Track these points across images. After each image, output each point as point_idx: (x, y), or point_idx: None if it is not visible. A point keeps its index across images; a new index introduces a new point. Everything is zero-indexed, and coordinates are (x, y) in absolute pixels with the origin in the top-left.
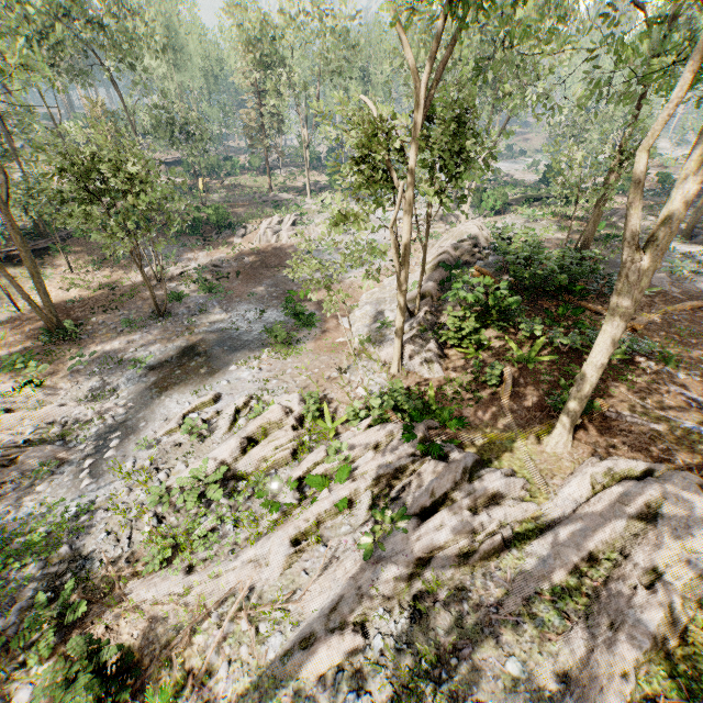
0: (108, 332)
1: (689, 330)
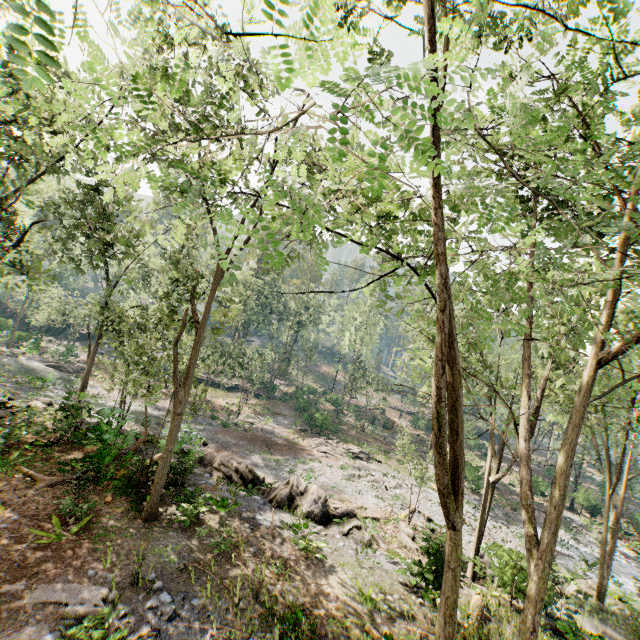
0: None
1: None
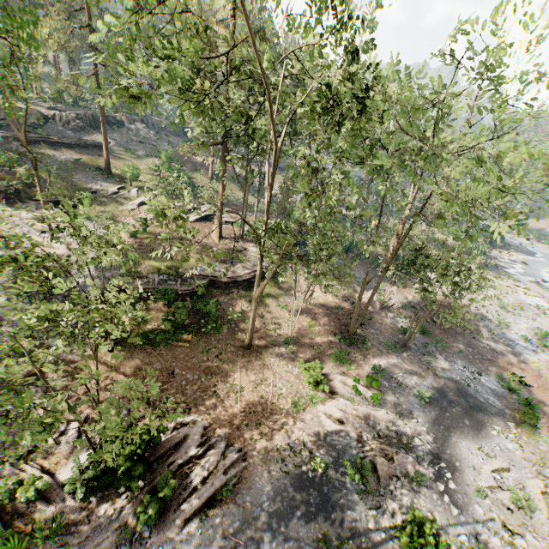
0: (372, 347)
1: None
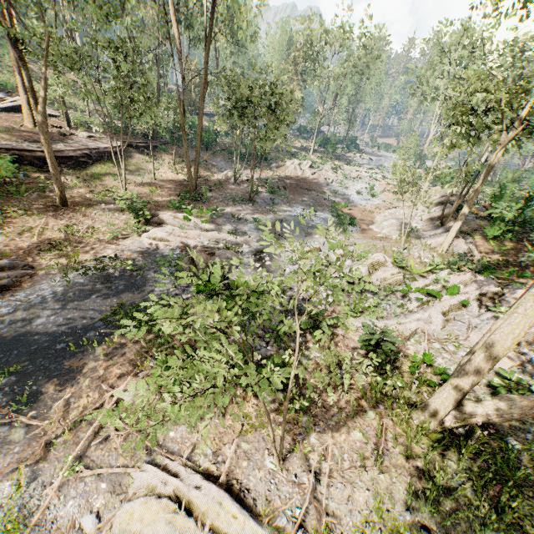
0: (219, 202)
1: None
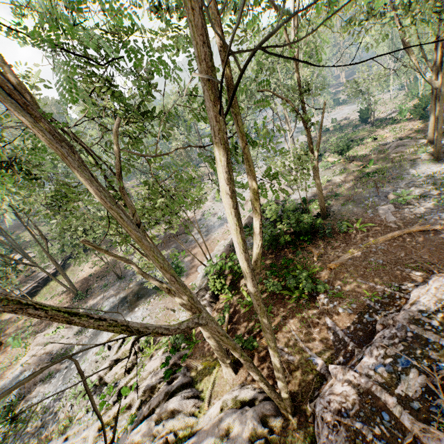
0: (98, 291)
1: (377, 261)
